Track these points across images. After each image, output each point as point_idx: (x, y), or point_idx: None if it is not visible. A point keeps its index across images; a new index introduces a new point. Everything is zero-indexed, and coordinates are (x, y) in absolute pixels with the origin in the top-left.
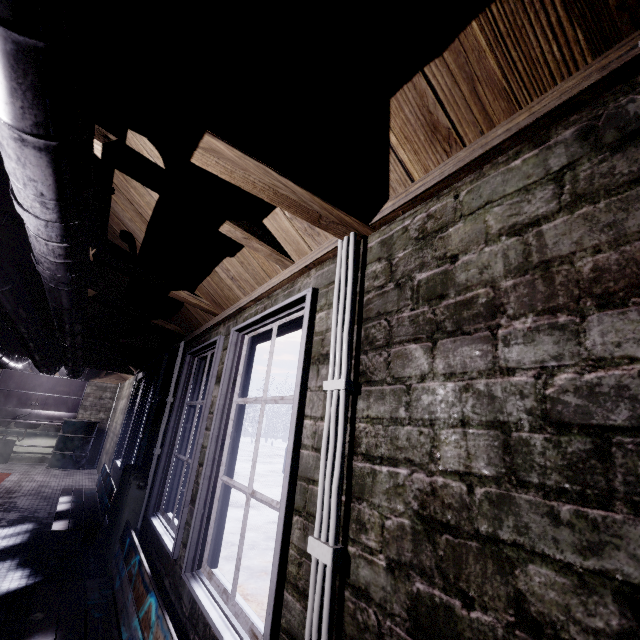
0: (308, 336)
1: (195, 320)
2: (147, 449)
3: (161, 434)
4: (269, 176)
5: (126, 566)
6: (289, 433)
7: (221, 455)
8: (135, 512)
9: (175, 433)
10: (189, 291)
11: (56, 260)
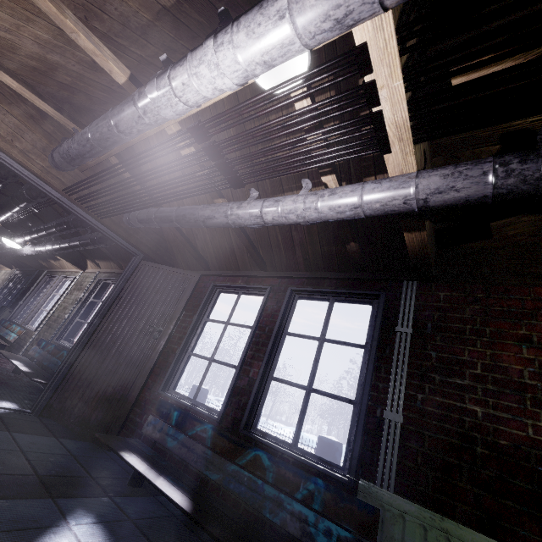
0: (70, 284)
1: (54, 266)
2: (14, 303)
3: (25, 298)
4: (67, 262)
5: (3, 325)
6: (58, 299)
7: (44, 304)
8: (5, 318)
9: (31, 299)
10: (55, 259)
11: (24, 254)
